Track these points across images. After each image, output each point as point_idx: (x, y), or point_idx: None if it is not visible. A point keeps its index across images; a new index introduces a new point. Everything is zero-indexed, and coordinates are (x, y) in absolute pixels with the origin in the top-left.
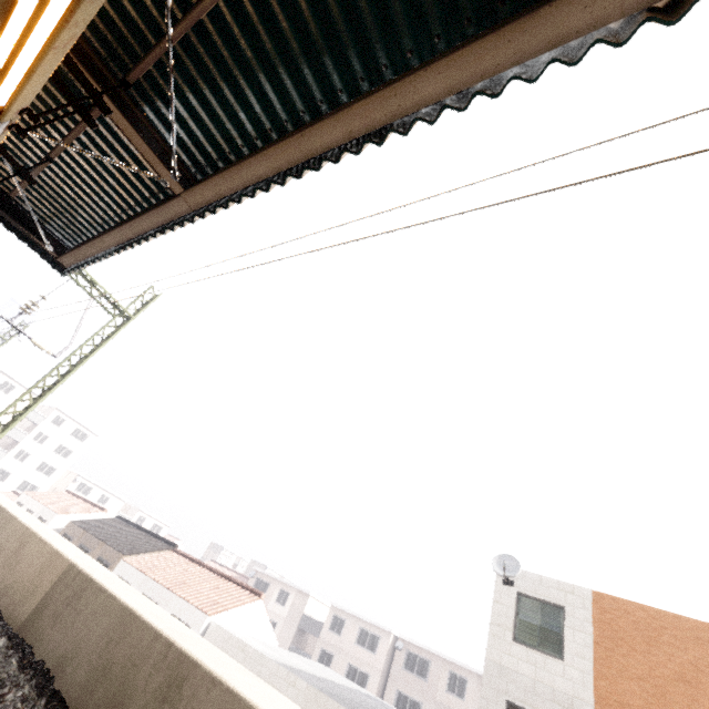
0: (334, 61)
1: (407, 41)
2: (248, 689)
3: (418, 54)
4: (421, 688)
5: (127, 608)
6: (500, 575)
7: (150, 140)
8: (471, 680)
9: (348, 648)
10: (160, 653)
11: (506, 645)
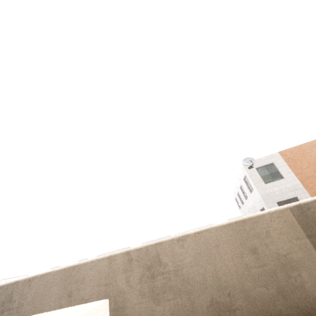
0: None
1: None
2: None
3: None
4: None
5: None
6: (250, 165)
7: None
8: None
9: None
10: None
11: (264, 186)
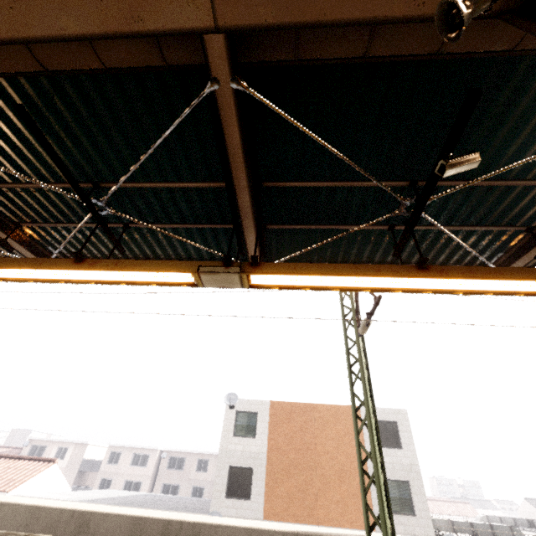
0: (160, 249)
1: (193, 253)
2: (122, 511)
3: (197, 257)
4: (179, 476)
5: (33, 506)
6: (228, 405)
7: (29, 245)
8: (211, 459)
9: (124, 470)
10: (68, 517)
11: (230, 439)
